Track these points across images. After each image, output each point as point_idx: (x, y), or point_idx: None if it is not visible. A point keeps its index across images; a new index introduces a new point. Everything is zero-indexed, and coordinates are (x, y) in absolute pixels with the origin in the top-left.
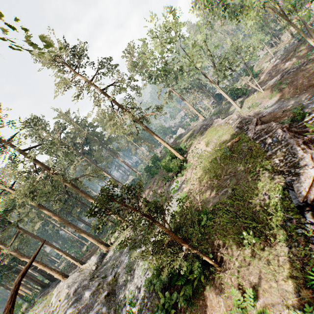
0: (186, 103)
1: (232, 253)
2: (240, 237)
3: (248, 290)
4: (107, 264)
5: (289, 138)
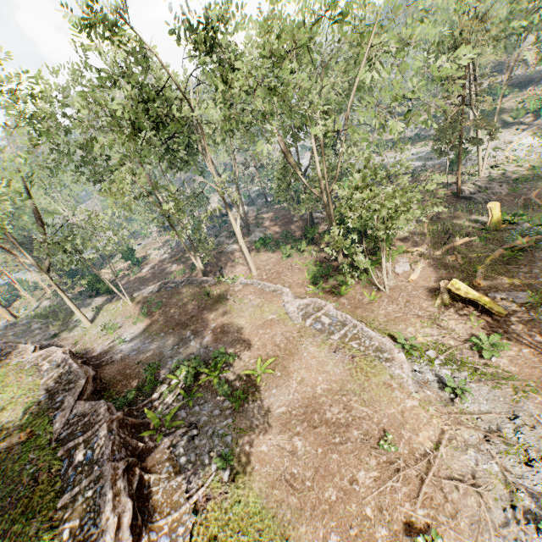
0: None
1: None
2: None
3: None
4: None
5: (107, 459)
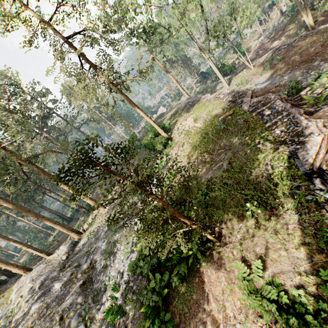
0: (170, 76)
1: (233, 227)
2: (240, 210)
3: (256, 261)
4: (80, 252)
5: (290, 108)
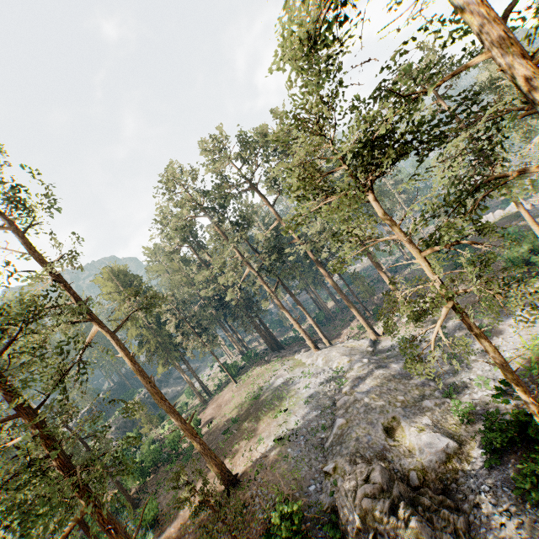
0: None
1: None
2: None
3: None
4: (391, 352)
5: None
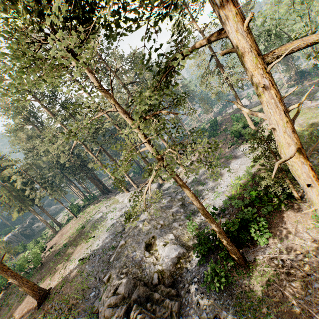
0: None
1: None
2: None
3: None
4: (167, 190)
5: None
